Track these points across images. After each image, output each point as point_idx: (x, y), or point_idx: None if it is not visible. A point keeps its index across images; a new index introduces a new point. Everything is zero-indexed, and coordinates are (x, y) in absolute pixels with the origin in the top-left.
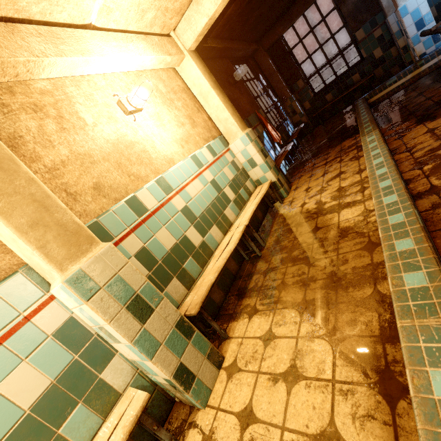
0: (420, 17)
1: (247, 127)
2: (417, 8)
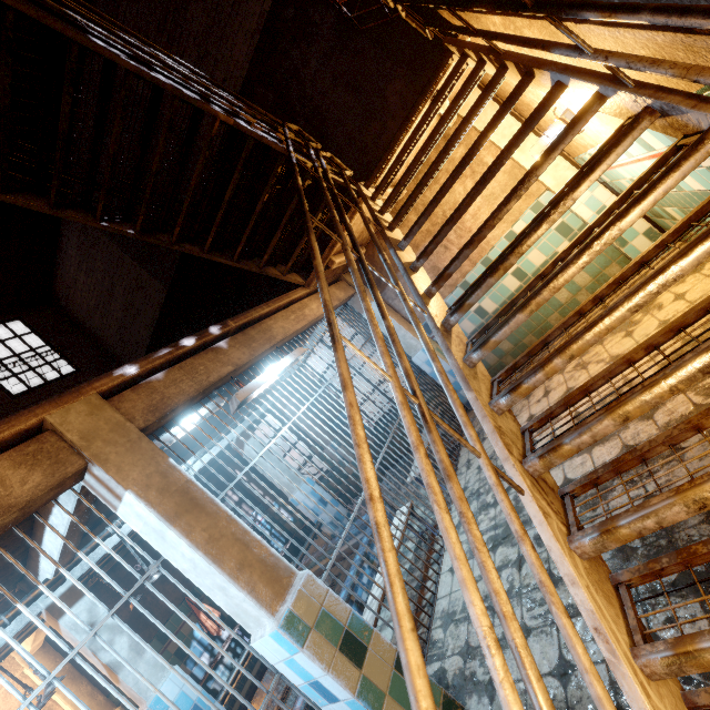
0: (311, 508)
1: (114, 708)
2: (304, 501)
